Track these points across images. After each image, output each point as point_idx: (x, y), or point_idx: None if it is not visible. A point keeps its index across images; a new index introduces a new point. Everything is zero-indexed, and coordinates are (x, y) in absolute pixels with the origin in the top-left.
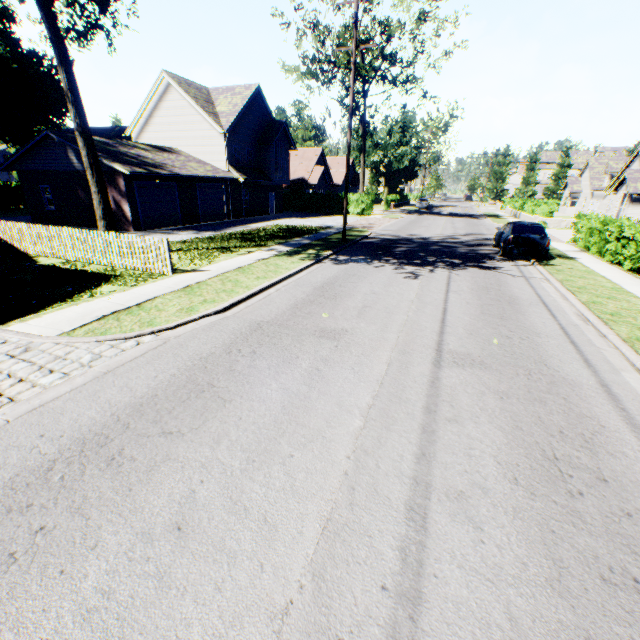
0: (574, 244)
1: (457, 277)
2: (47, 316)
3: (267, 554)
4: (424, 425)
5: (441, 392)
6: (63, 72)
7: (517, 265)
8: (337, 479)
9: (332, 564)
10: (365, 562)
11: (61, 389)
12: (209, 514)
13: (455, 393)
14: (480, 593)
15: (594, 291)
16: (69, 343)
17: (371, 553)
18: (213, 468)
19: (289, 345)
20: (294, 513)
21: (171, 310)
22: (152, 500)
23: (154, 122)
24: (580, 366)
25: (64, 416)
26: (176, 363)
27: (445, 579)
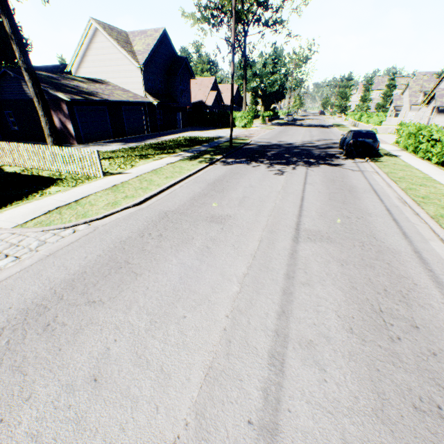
0: (396, 145)
1: (312, 172)
2: (7, 212)
3: (162, 398)
4: (284, 288)
5: (298, 262)
6: (6, 19)
7: (355, 162)
8: (218, 334)
9: (211, 404)
10: (236, 401)
11: (13, 270)
12: (119, 367)
13: (308, 262)
14: (322, 423)
15: (410, 180)
16: (22, 233)
17: (241, 394)
18: (124, 329)
19: (187, 229)
20: (184, 363)
21: (100, 204)
22: (76, 357)
23: (87, 60)
24: (400, 238)
25: (13, 291)
26: (102, 246)
27: (296, 413)
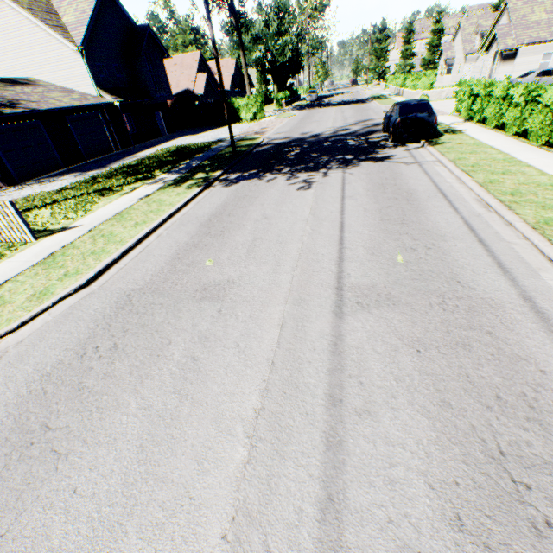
0: (457, 114)
1: (352, 177)
2: None
3: None
4: (328, 433)
5: (346, 361)
6: None
7: (408, 150)
8: None
9: None
10: None
11: None
12: None
13: (363, 358)
14: None
15: (488, 167)
16: None
17: None
18: None
19: (162, 323)
20: None
21: (19, 300)
22: None
23: None
24: (496, 275)
25: None
26: (5, 395)
27: None
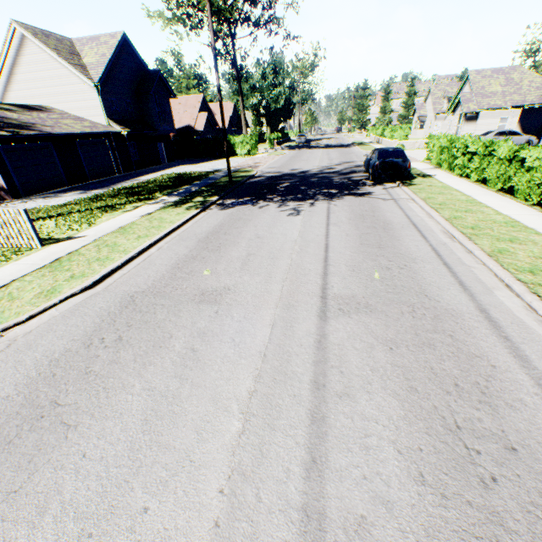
0: (428, 162)
1: (336, 208)
2: None
3: None
4: (313, 410)
5: (329, 354)
6: None
7: (386, 188)
8: (204, 540)
9: None
10: None
11: None
12: None
13: (344, 353)
14: None
15: (453, 206)
16: None
17: None
18: None
19: (163, 320)
20: None
21: (27, 296)
22: None
23: (17, 79)
24: (457, 291)
25: None
26: (15, 376)
27: None
